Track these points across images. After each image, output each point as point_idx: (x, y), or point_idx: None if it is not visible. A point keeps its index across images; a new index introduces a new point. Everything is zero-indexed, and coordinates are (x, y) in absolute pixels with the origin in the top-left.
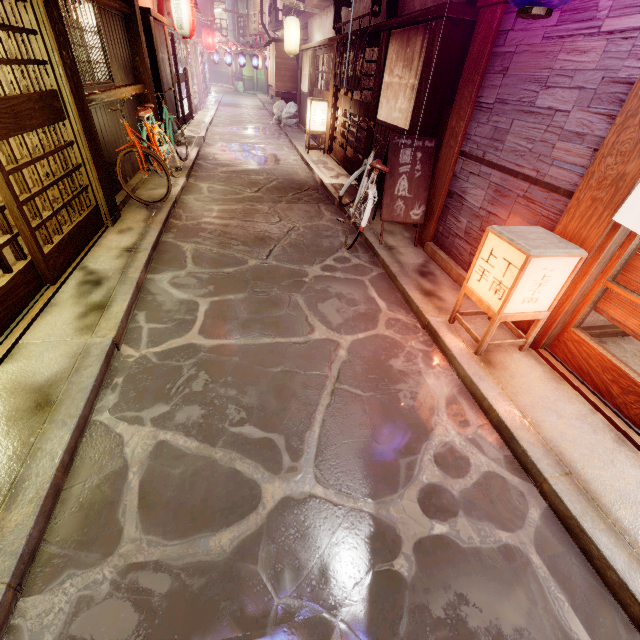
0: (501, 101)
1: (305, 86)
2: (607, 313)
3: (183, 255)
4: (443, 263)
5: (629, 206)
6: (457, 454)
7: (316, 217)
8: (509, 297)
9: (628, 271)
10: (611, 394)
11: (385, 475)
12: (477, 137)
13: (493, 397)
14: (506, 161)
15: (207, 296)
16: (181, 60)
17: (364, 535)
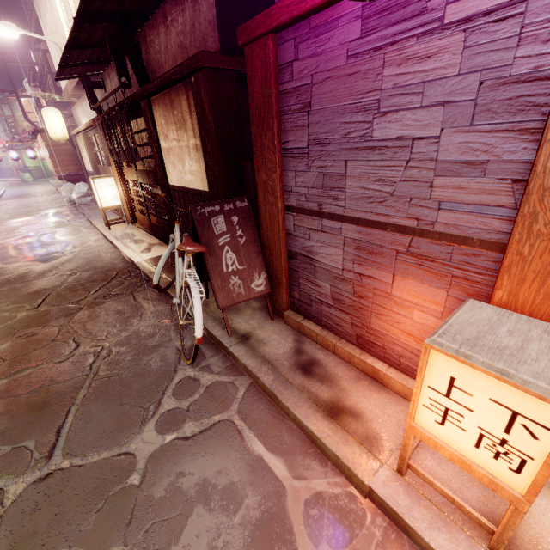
0: (317, 142)
1: (89, 166)
2: None
3: None
4: (320, 339)
5: None
6: None
7: (133, 317)
8: (546, 478)
9: None
10: None
11: None
12: (301, 187)
13: None
14: (358, 211)
15: None
16: None
17: None
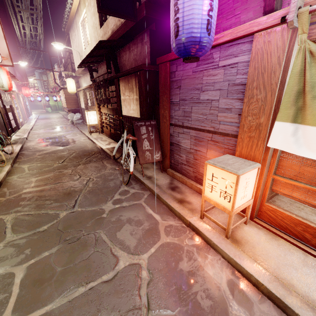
0: (182, 99)
1: (83, 105)
2: (279, 191)
3: (3, 227)
4: (180, 179)
5: (273, 138)
6: None
7: (102, 169)
8: (235, 200)
9: (280, 168)
10: (307, 238)
11: None
12: (176, 116)
13: (255, 272)
14: (195, 125)
15: (23, 262)
16: (6, 102)
17: None
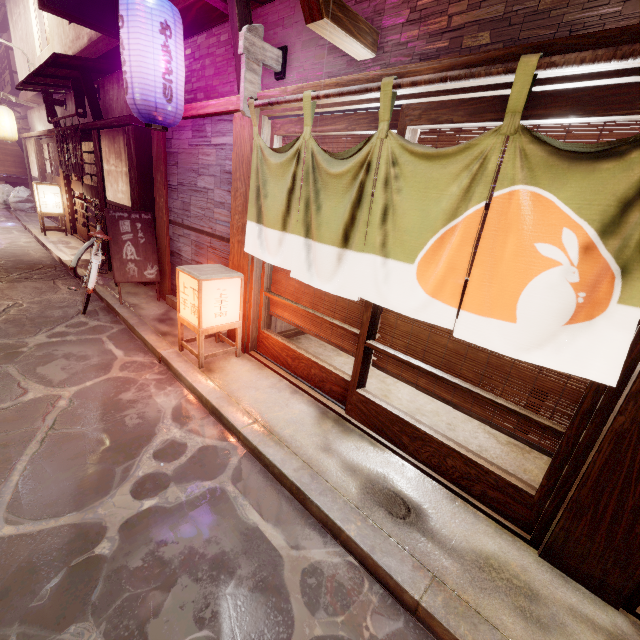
0: (181, 184)
1: (35, 171)
2: (274, 313)
3: None
4: None
5: (247, 241)
6: (176, 444)
7: (49, 292)
8: (201, 314)
9: (273, 283)
10: (289, 365)
11: (97, 486)
12: (175, 209)
13: (208, 392)
14: (195, 224)
15: None
16: None
17: (63, 543)
